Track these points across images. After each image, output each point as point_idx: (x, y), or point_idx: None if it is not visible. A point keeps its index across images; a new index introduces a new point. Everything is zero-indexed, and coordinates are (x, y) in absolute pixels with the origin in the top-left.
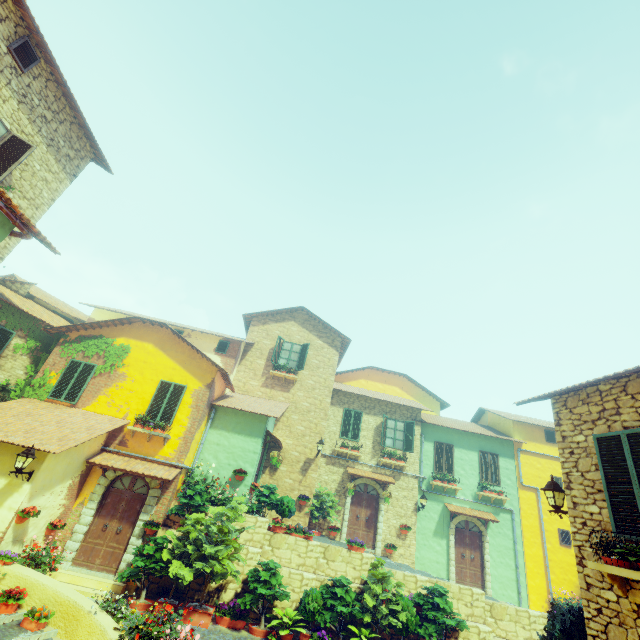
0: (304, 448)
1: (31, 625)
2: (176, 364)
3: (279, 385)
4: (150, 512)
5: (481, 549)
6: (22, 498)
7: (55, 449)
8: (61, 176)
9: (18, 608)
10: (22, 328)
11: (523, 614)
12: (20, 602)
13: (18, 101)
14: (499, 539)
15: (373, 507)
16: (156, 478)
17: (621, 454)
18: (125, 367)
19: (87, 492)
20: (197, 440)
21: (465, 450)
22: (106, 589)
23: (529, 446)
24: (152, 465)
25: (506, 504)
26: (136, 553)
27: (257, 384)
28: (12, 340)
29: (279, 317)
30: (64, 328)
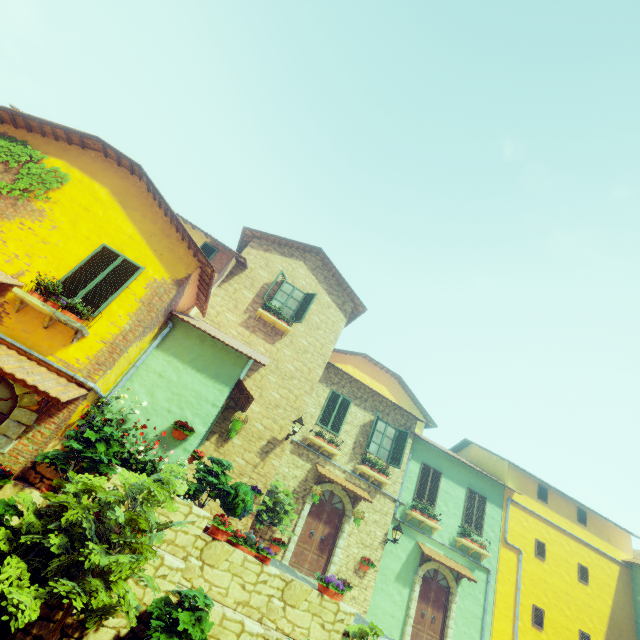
0: (273, 423)
1: None
2: (137, 232)
3: (263, 331)
4: (0, 448)
5: (445, 610)
6: None
7: None
8: None
9: None
10: None
11: None
12: None
13: None
14: (468, 602)
15: (334, 525)
16: (35, 390)
17: None
18: (48, 202)
19: None
20: (130, 357)
21: (453, 483)
22: None
23: (520, 498)
24: (36, 367)
25: (484, 560)
26: None
27: (235, 320)
28: None
29: (287, 250)
30: None
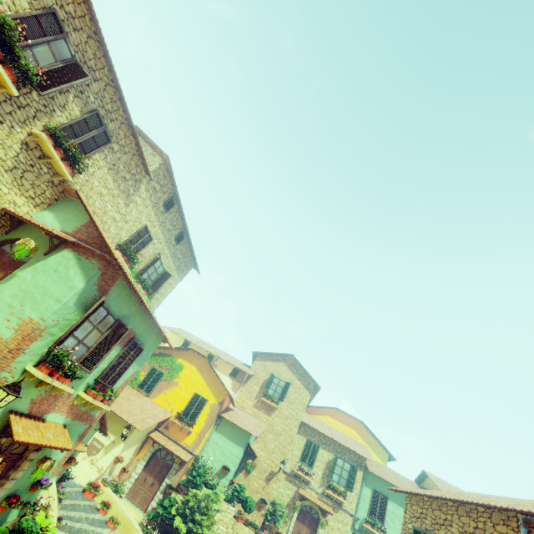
0: (271, 462)
1: (111, 525)
2: (205, 383)
3: (265, 408)
4: (171, 478)
5: None
6: (119, 450)
7: (140, 428)
8: (177, 280)
9: (105, 513)
10: None
11: None
12: (108, 510)
13: (171, 256)
14: None
15: (313, 528)
16: (179, 458)
17: None
18: (178, 378)
19: (142, 453)
20: (206, 437)
21: (398, 505)
22: (139, 520)
23: None
24: (179, 447)
25: None
26: (159, 503)
27: (250, 404)
28: None
29: (275, 357)
30: None
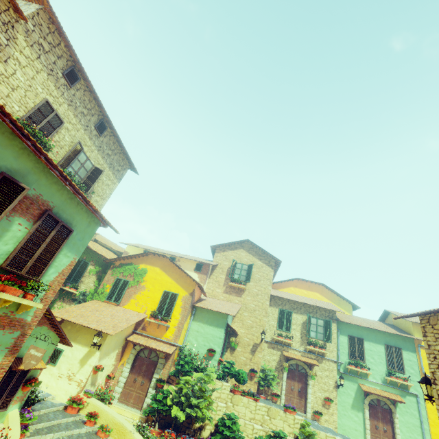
0: (252, 336)
1: (102, 434)
2: (172, 280)
3: (234, 292)
4: (159, 373)
5: (392, 423)
6: (96, 359)
7: (112, 332)
8: (115, 181)
9: (95, 424)
10: (93, 260)
11: None
12: (96, 420)
13: (98, 150)
14: (407, 417)
15: (303, 382)
16: (162, 352)
17: None
18: (144, 282)
19: (125, 357)
20: (185, 328)
21: (373, 343)
22: (136, 419)
23: None
24: (160, 343)
25: (411, 389)
26: (152, 398)
27: (220, 291)
28: (88, 267)
29: (233, 246)
30: (113, 259)
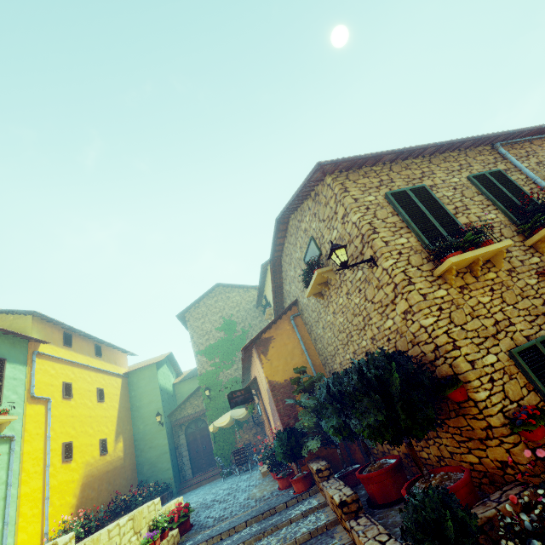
0: None
1: None
2: None
3: None
4: None
5: None
6: None
7: None
8: None
9: None
10: None
11: (115, 532)
12: None
13: None
14: None
15: None
16: None
17: (411, 200)
18: None
19: None
20: None
21: None
22: None
23: (47, 349)
24: None
25: (5, 430)
26: None
27: None
28: None
29: None
30: None
